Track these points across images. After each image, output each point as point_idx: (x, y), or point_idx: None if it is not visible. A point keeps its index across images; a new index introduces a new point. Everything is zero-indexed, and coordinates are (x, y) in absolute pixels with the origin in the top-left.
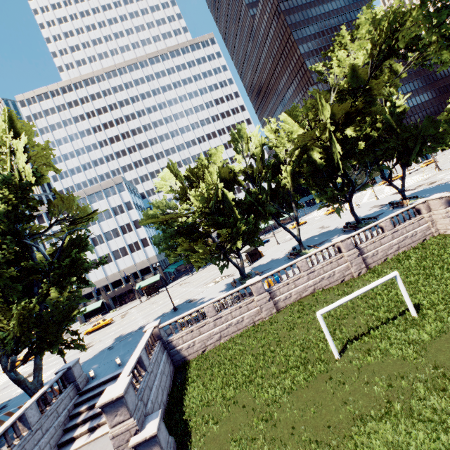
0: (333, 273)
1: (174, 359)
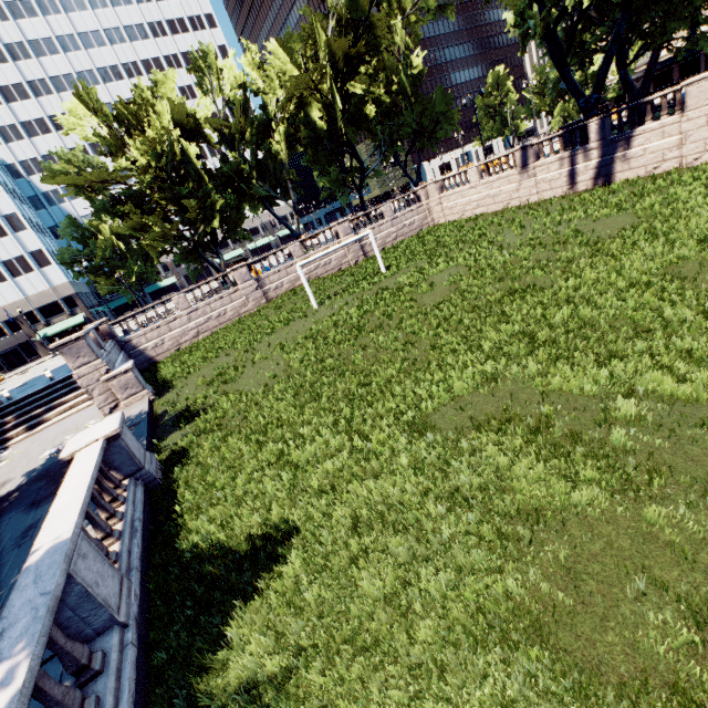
0: (330, 261)
1: (137, 362)
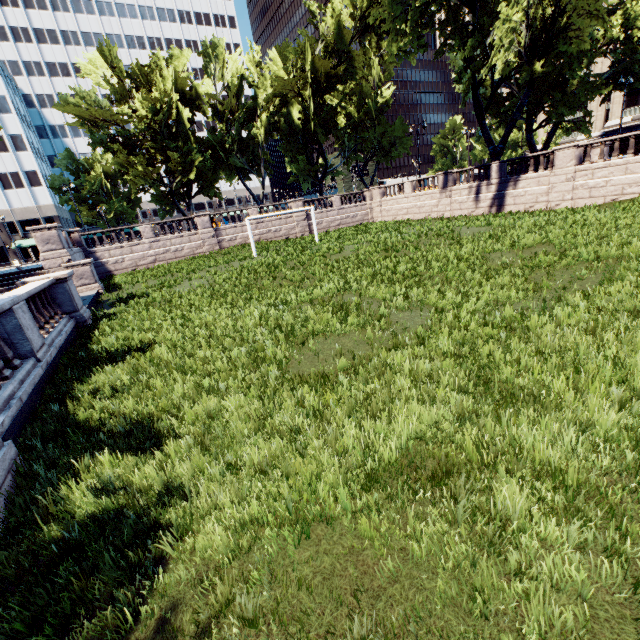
0: (280, 229)
1: (97, 271)
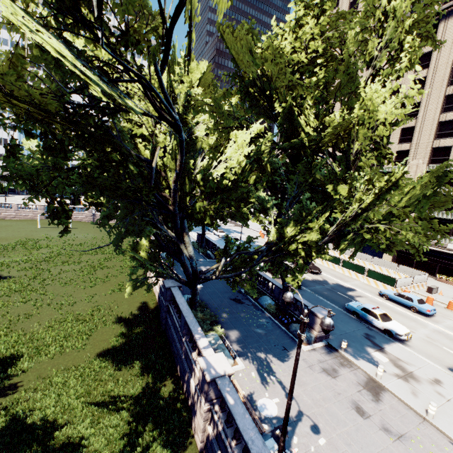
0: (78, 217)
1: None
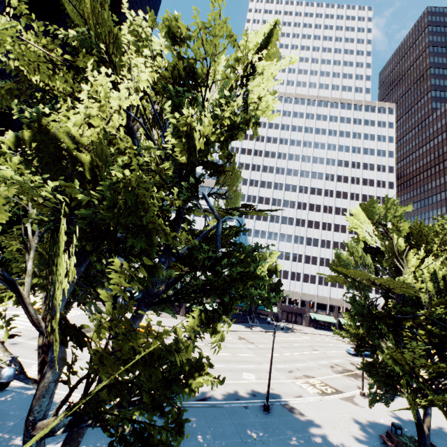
0: None
1: None
